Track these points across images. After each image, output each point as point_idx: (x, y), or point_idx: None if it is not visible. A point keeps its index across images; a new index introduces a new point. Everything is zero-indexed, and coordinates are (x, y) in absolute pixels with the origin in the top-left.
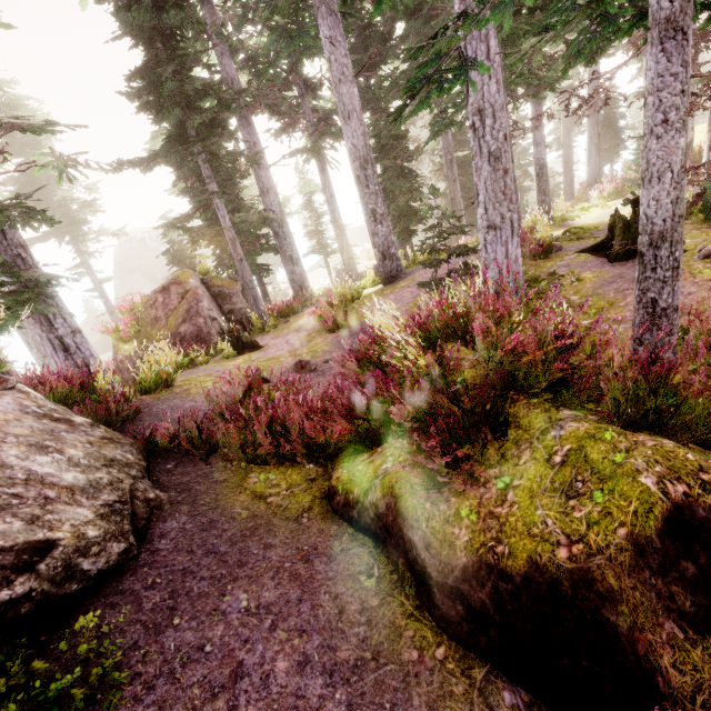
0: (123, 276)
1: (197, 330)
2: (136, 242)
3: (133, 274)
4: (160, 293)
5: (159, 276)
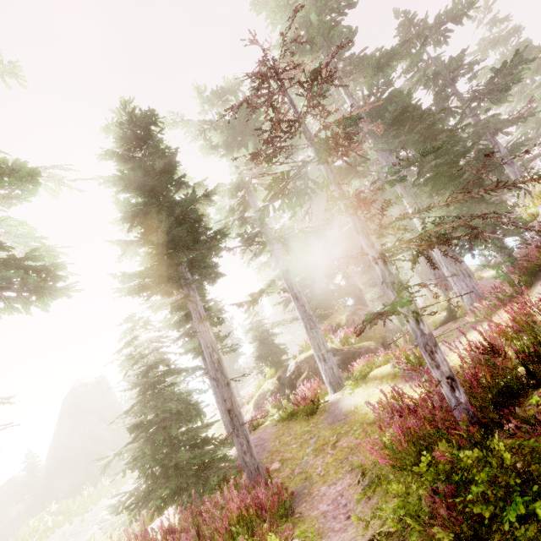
0: (76, 419)
1: (398, 327)
2: (91, 385)
3: (87, 416)
4: (353, 316)
5: (109, 415)
